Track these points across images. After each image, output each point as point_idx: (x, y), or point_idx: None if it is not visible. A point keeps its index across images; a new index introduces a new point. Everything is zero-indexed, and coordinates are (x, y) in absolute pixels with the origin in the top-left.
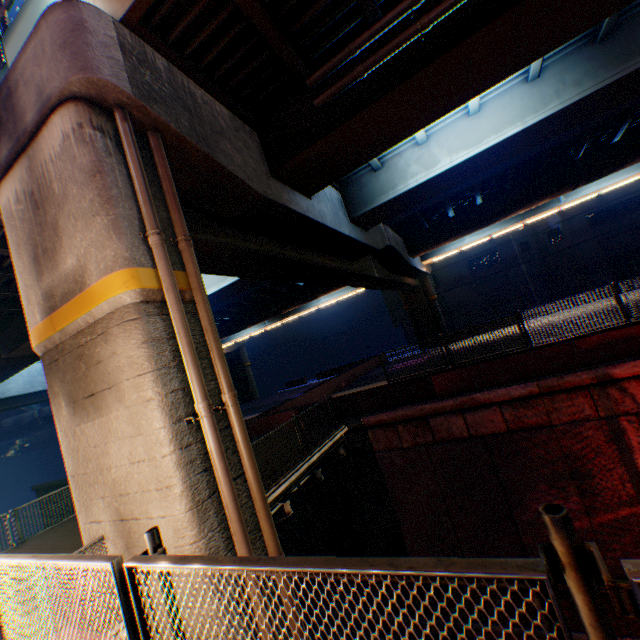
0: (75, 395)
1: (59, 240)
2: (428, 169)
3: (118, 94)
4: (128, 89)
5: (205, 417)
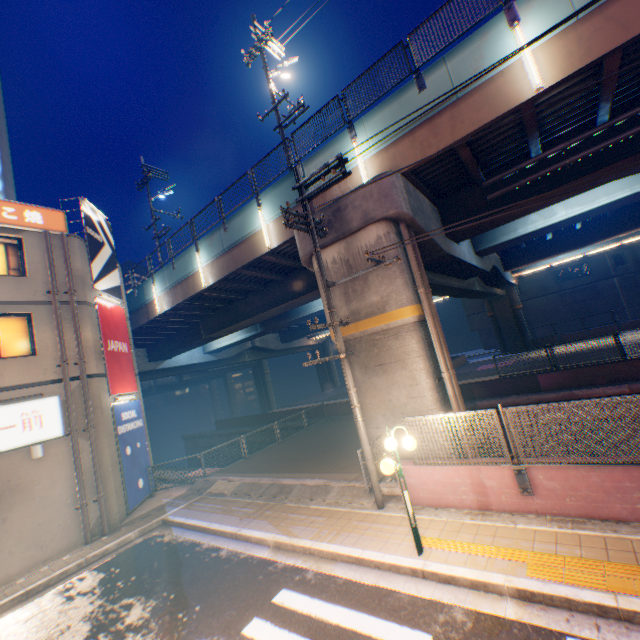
0: (366, 364)
1: (366, 286)
2: (545, 219)
3: (405, 216)
4: (410, 214)
5: (448, 379)
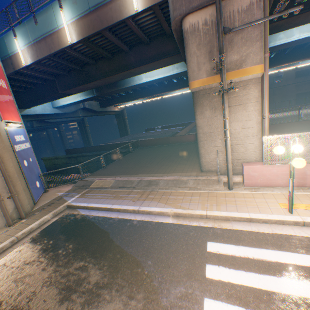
0: (215, 106)
1: (229, 47)
2: (287, 38)
3: None
4: None
5: (267, 118)
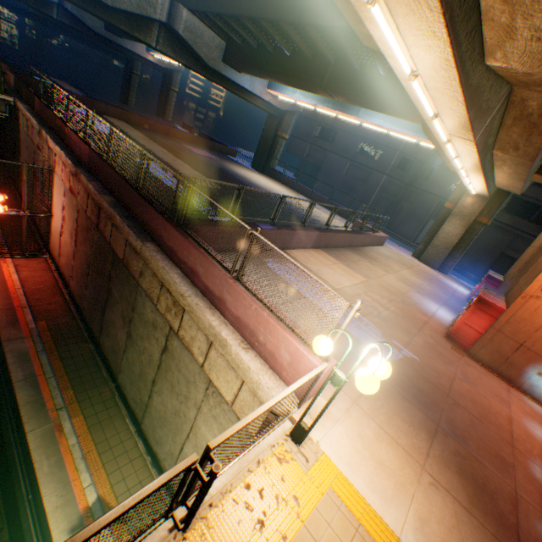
0: None
1: None
2: None
3: None
4: None
5: None
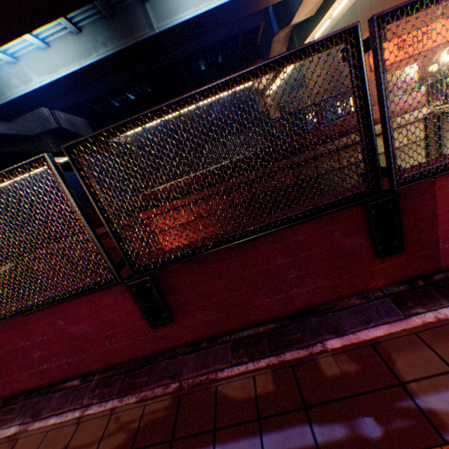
0: None
1: None
2: (27, 84)
3: None
4: None
5: None
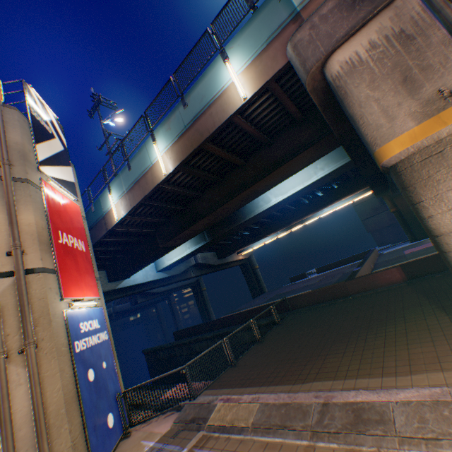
0: None
1: (451, 51)
2: None
3: None
4: None
5: None
